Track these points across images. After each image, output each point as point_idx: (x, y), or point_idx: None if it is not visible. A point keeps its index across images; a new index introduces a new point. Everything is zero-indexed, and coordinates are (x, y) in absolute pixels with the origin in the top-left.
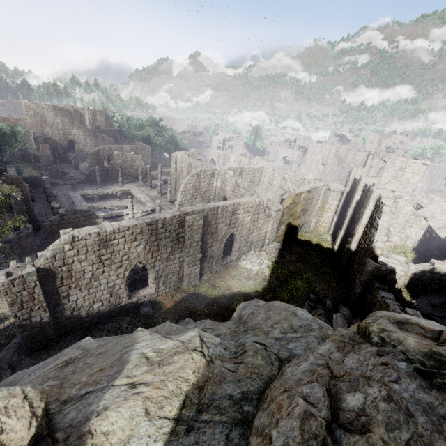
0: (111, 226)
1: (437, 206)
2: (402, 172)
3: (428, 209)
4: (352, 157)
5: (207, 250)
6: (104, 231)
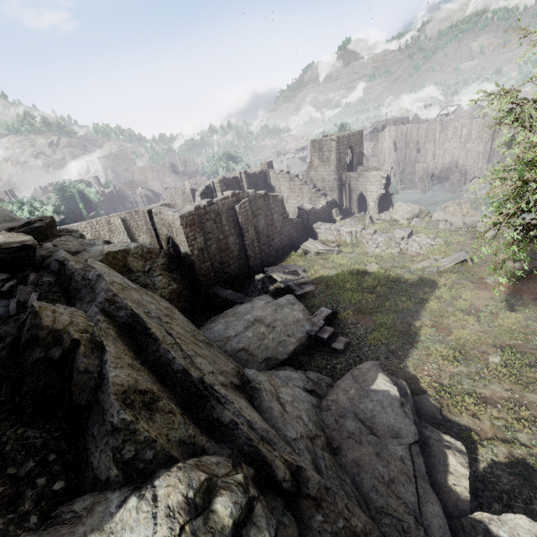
0: (70, 225)
1: (365, 178)
2: (322, 152)
3: (360, 183)
4: (416, 133)
5: (137, 238)
6: (67, 227)
